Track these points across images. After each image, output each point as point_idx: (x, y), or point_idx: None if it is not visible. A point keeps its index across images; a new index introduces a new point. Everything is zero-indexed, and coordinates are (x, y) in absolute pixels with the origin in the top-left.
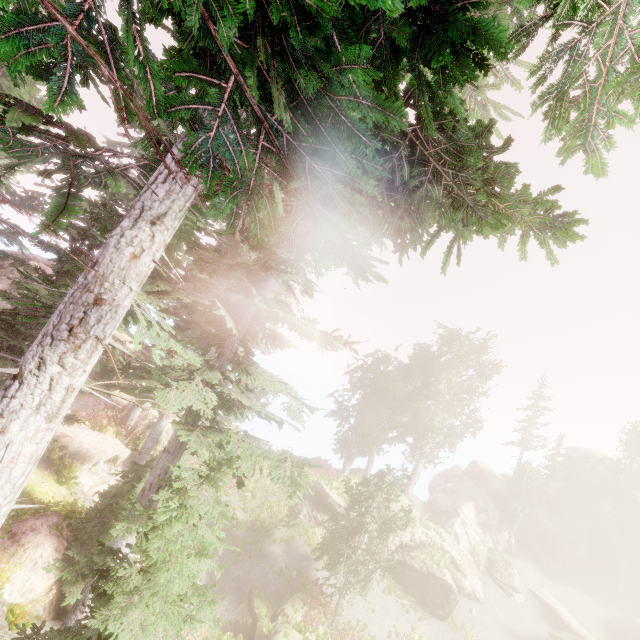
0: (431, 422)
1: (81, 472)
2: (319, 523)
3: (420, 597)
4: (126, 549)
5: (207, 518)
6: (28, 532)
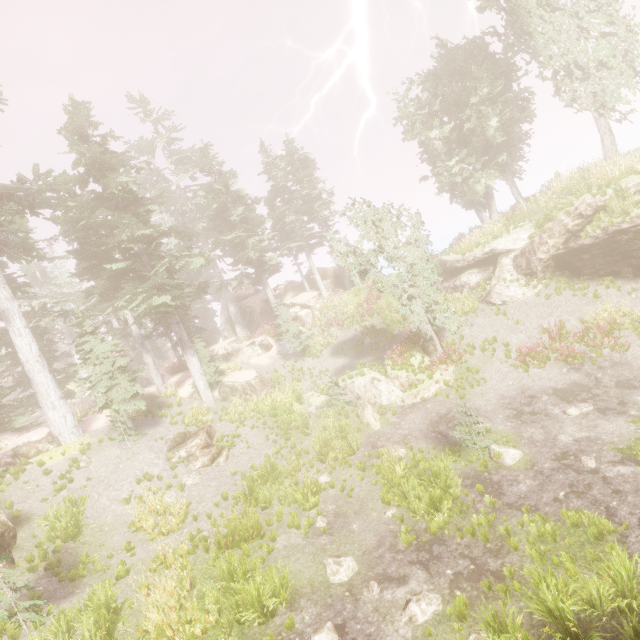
0: (568, 47)
1: (240, 356)
2: (447, 289)
3: (629, 268)
4: (191, 366)
5: (95, 336)
6: (187, 378)
